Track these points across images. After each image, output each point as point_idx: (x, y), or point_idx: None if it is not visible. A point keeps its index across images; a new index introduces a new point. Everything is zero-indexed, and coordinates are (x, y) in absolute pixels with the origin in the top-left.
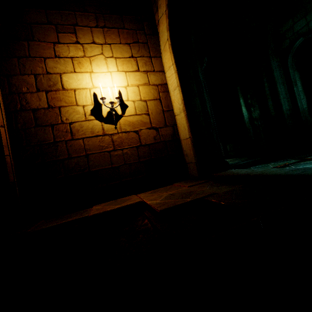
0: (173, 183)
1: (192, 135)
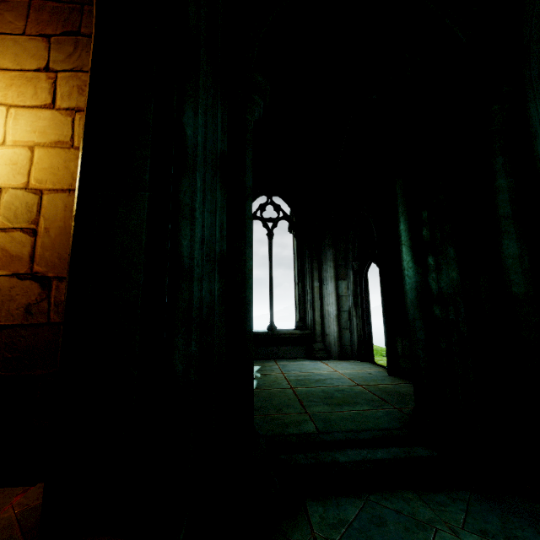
0: (40, 481)
1: (62, 337)
